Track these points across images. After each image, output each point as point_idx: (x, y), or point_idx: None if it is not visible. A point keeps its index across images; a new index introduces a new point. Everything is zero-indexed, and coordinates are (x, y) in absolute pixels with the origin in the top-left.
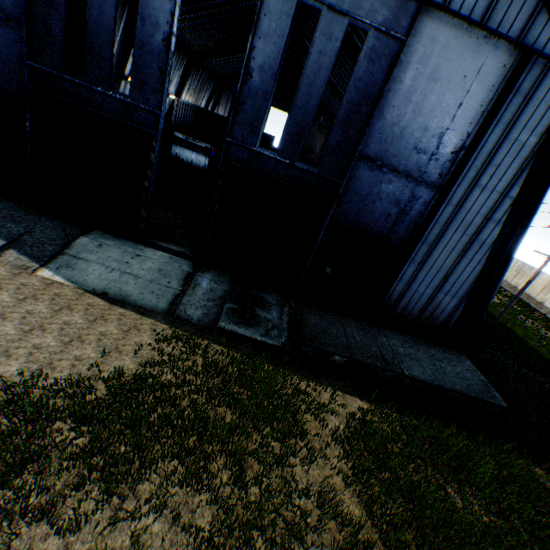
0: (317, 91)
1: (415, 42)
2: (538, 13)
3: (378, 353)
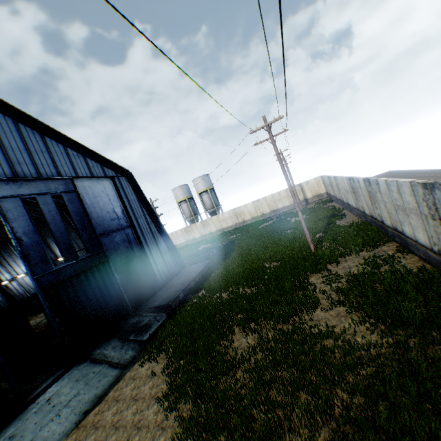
0: (61, 225)
1: (79, 190)
2: (103, 168)
3: (182, 284)
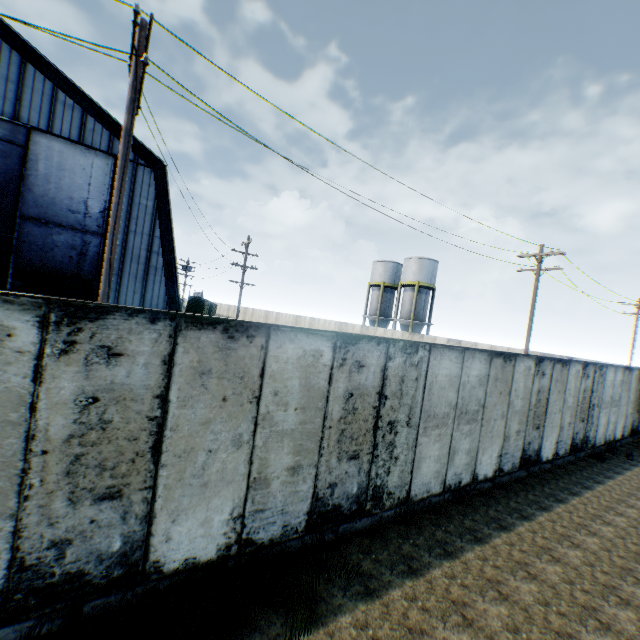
0: None
1: (38, 149)
2: (114, 140)
3: None
